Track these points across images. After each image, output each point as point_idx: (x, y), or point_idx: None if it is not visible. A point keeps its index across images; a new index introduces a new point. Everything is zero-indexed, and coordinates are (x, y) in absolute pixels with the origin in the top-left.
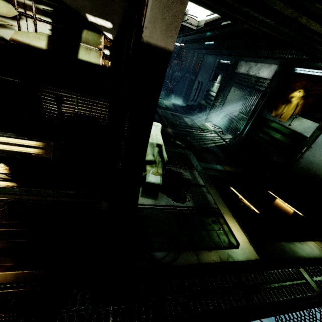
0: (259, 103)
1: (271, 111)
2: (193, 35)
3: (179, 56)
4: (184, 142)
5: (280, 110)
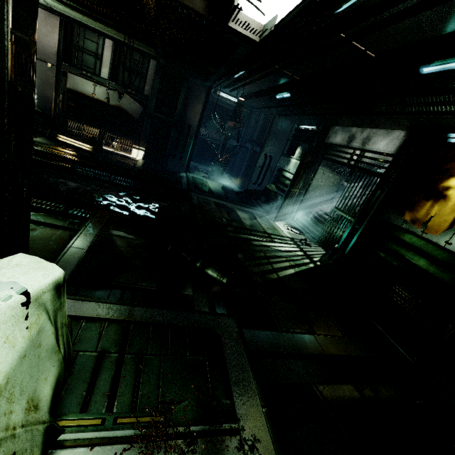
0: (376, 196)
1: (402, 212)
2: (259, 87)
3: (237, 116)
4: (225, 273)
5: (424, 212)
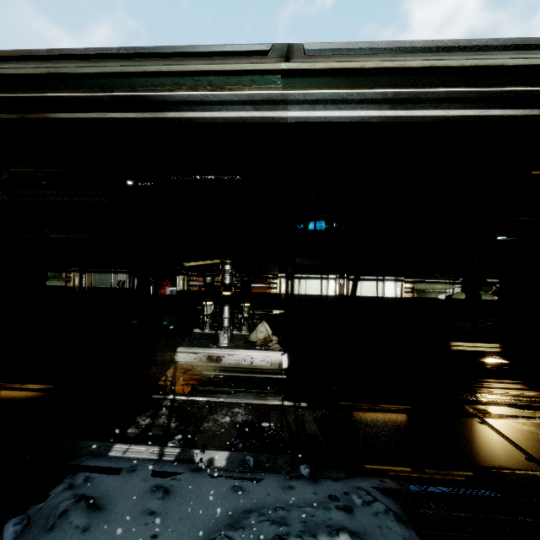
0: None
1: None
2: None
3: None
4: None
5: None
